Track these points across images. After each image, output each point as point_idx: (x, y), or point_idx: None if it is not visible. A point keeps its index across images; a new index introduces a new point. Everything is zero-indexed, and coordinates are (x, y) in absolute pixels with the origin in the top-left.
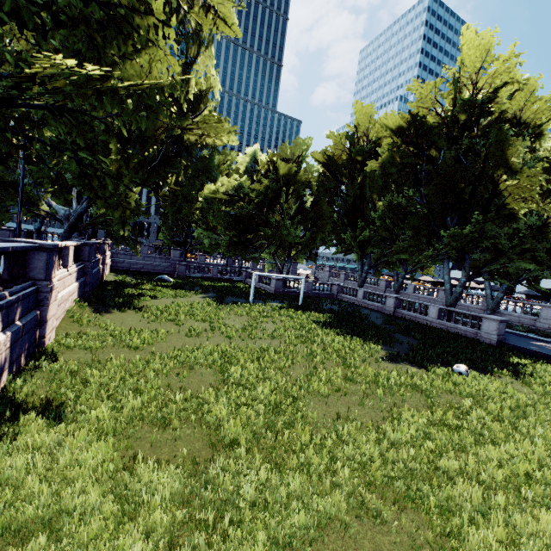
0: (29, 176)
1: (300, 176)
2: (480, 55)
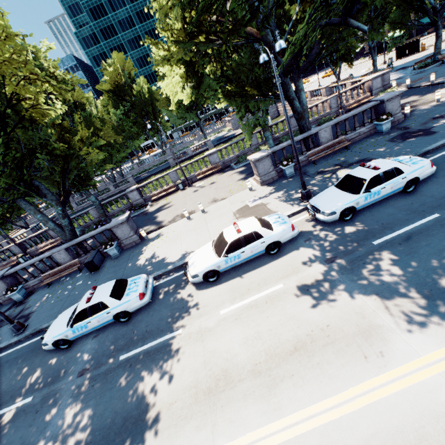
0: None
1: None
2: None
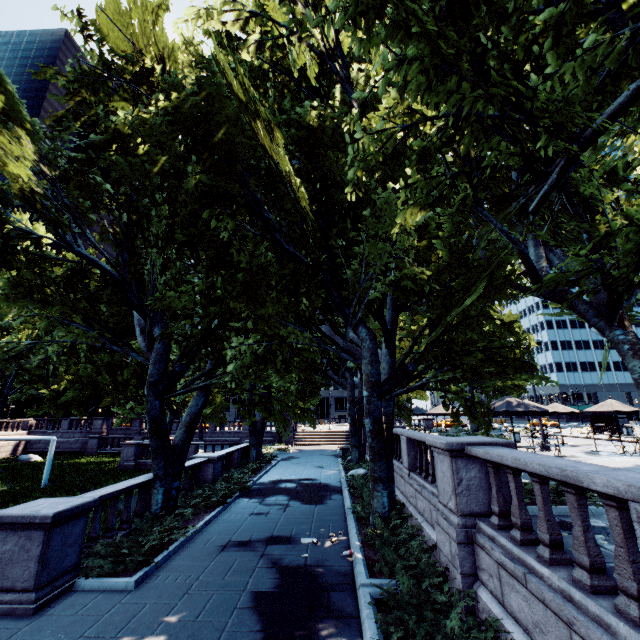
0: (2, 368)
1: None
2: (121, 24)
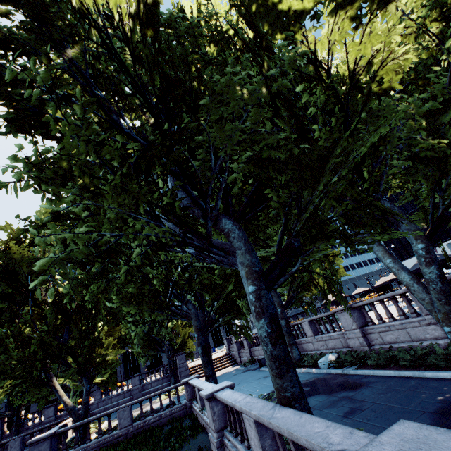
0: None
1: (17, 253)
2: None
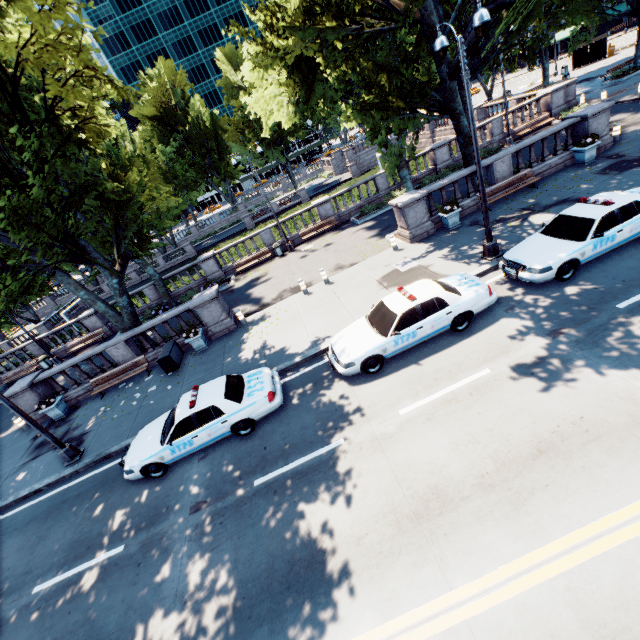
0: None
1: None
2: None
